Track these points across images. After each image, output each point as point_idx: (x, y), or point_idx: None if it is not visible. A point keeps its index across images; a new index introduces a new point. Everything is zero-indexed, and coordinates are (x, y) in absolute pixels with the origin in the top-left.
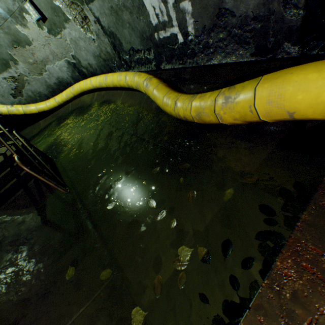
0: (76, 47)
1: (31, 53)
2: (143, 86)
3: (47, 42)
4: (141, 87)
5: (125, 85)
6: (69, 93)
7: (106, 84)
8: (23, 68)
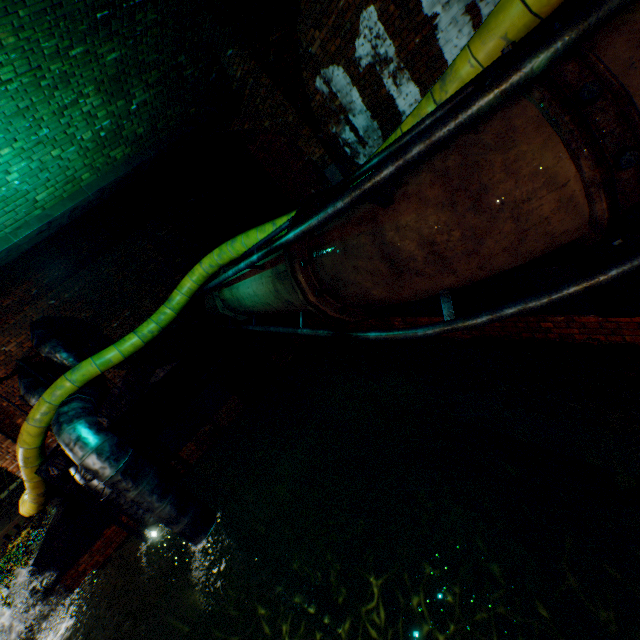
0: None
1: None
2: None
3: None
4: None
5: None
6: None
7: None
8: None
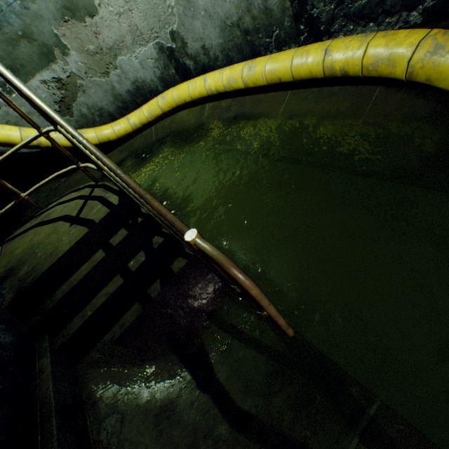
0: (185, 12)
1: (93, 32)
2: (415, 54)
3: (127, 8)
4: (399, 61)
5: (317, 70)
6: (154, 107)
7: (249, 79)
8: (75, 63)
